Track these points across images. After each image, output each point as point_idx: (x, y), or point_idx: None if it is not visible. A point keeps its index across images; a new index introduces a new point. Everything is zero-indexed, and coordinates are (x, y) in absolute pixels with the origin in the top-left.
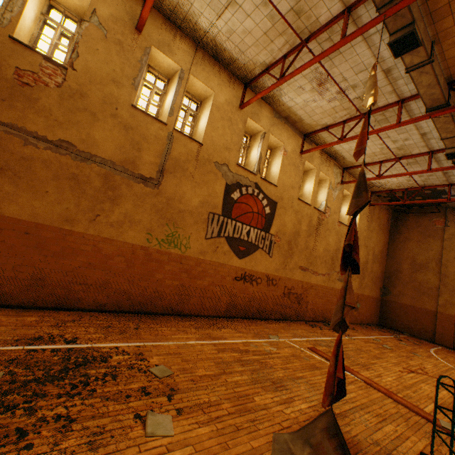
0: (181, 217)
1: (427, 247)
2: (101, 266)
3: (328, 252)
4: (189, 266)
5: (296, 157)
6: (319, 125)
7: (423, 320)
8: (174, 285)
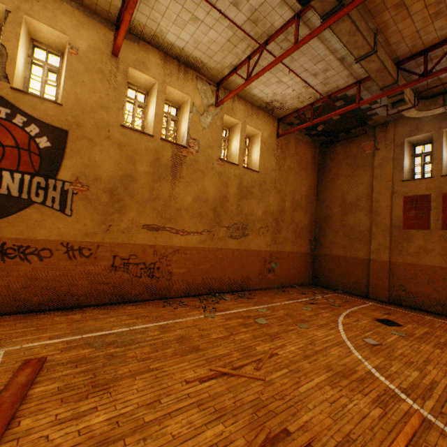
0: None
1: (357, 180)
2: None
3: (204, 201)
4: None
5: (105, 60)
6: None
7: (356, 272)
8: None
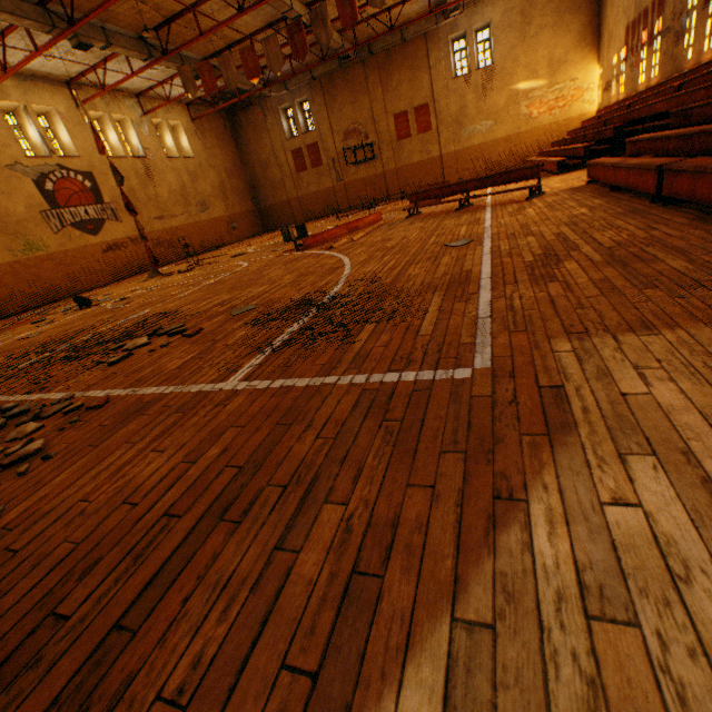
0: (23, 228)
1: (263, 144)
2: (1, 286)
3: (175, 192)
4: (61, 259)
5: (77, 114)
6: (74, 74)
7: (286, 211)
8: (62, 276)
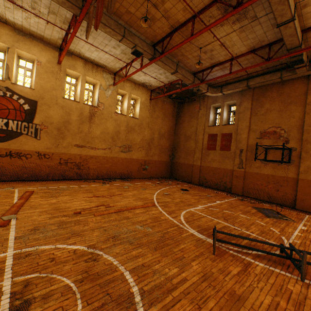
0: None
1: (191, 124)
2: None
3: (106, 134)
4: None
5: (54, 66)
6: (58, 39)
7: (188, 171)
8: None
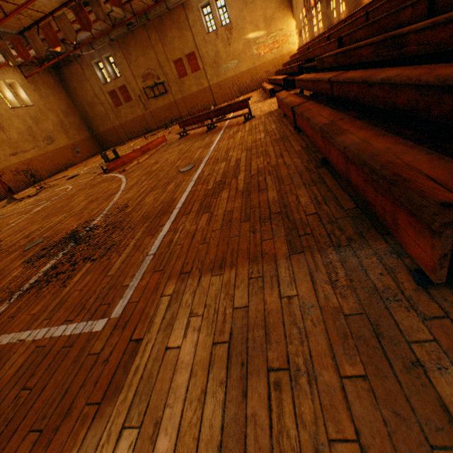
0: None
1: (87, 89)
2: None
3: (23, 133)
4: None
5: None
6: None
7: (114, 135)
8: None
